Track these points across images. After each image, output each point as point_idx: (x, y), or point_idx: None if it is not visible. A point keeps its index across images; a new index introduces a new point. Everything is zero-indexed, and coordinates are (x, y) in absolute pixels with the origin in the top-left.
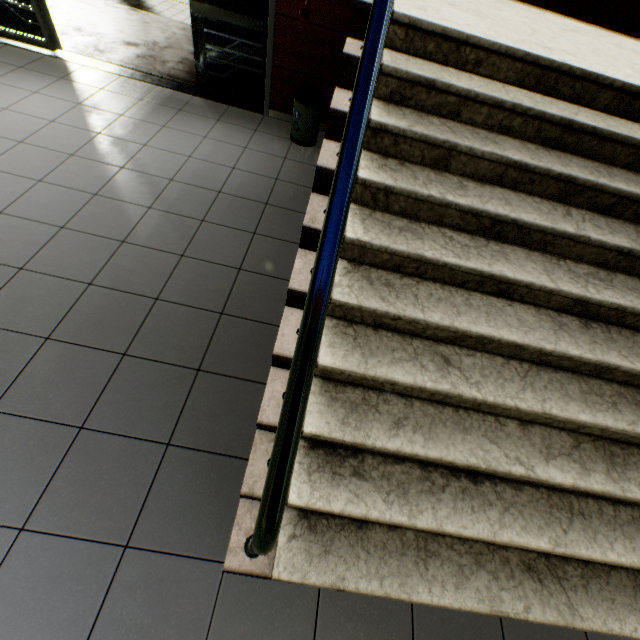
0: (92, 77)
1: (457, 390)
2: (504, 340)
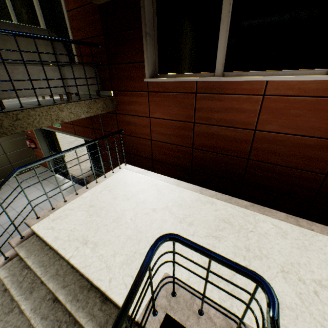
0: (67, 185)
1: None
2: None
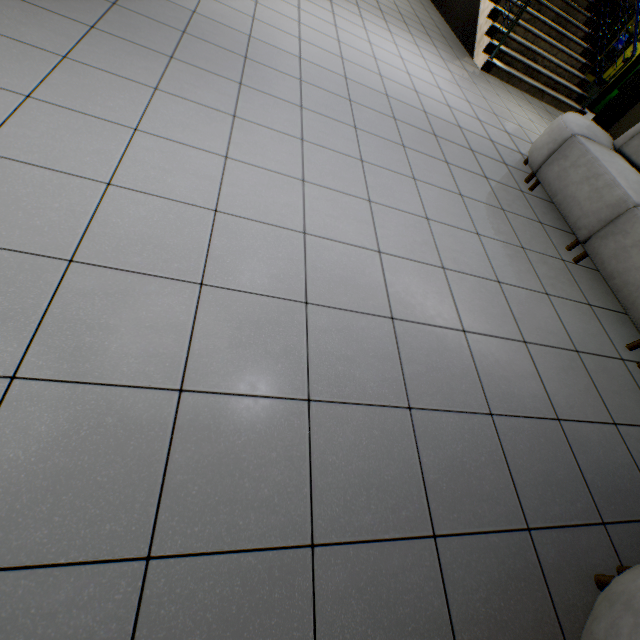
0: None
1: (532, 30)
2: (542, 19)
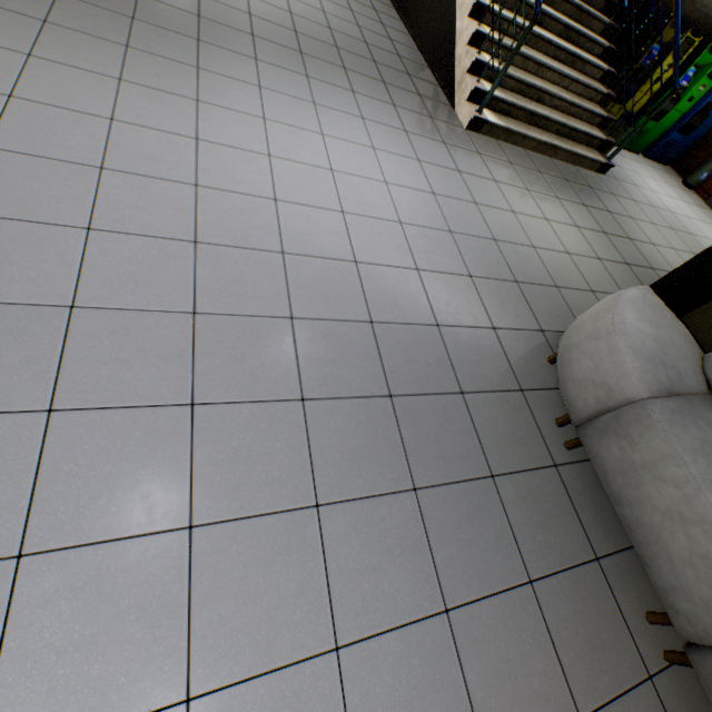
0: None
1: (534, 57)
2: (546, 38)
